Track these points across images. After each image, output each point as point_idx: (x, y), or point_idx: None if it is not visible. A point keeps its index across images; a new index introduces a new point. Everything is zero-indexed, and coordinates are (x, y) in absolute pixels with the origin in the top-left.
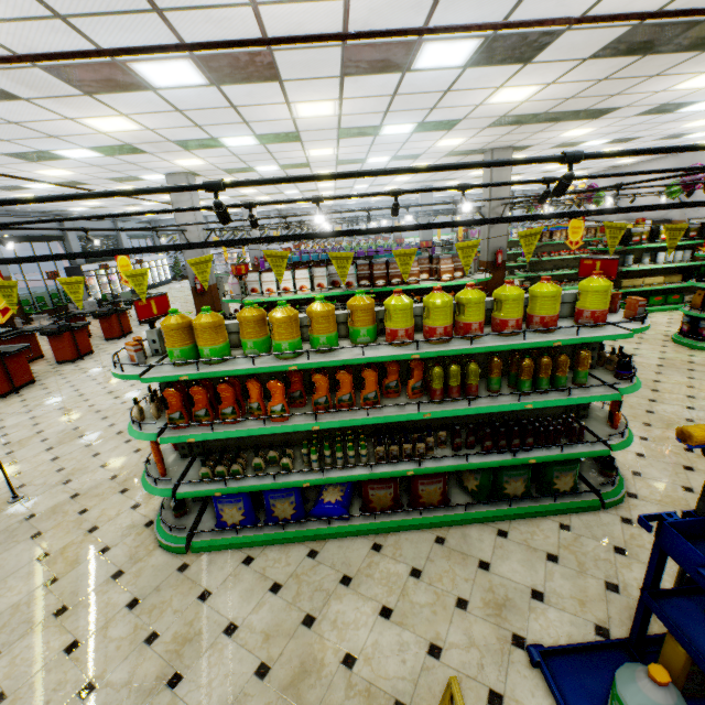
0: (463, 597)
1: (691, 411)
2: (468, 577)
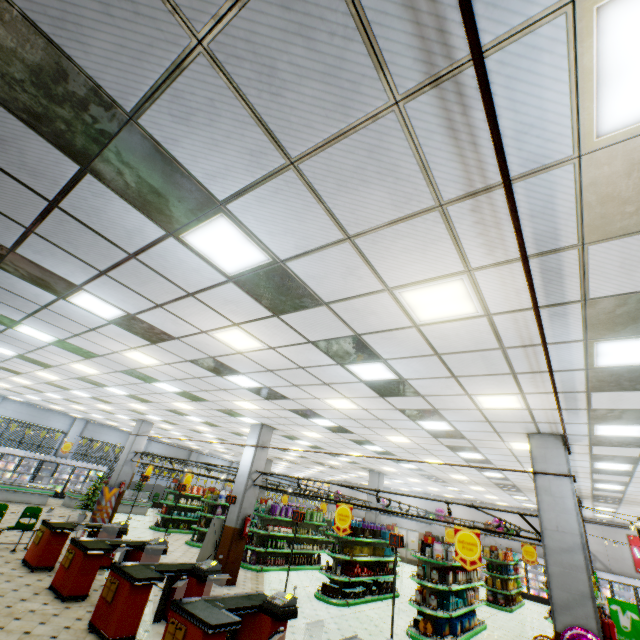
0: None
1: None
2: None
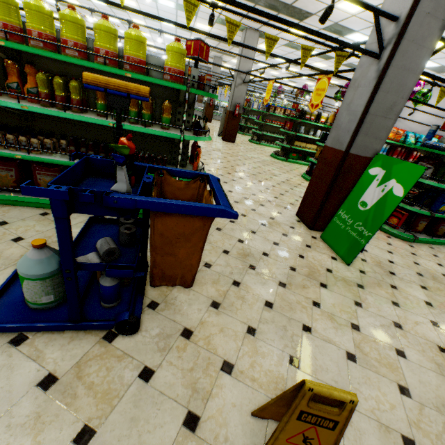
0: (23, 237)
1: (275, 198)
2: (41, 230)
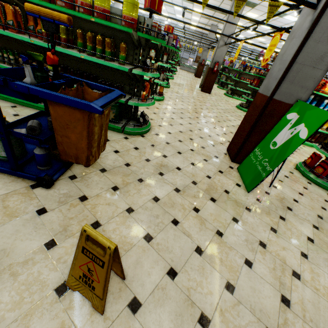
0: None
1: (216, 135)
2: None
